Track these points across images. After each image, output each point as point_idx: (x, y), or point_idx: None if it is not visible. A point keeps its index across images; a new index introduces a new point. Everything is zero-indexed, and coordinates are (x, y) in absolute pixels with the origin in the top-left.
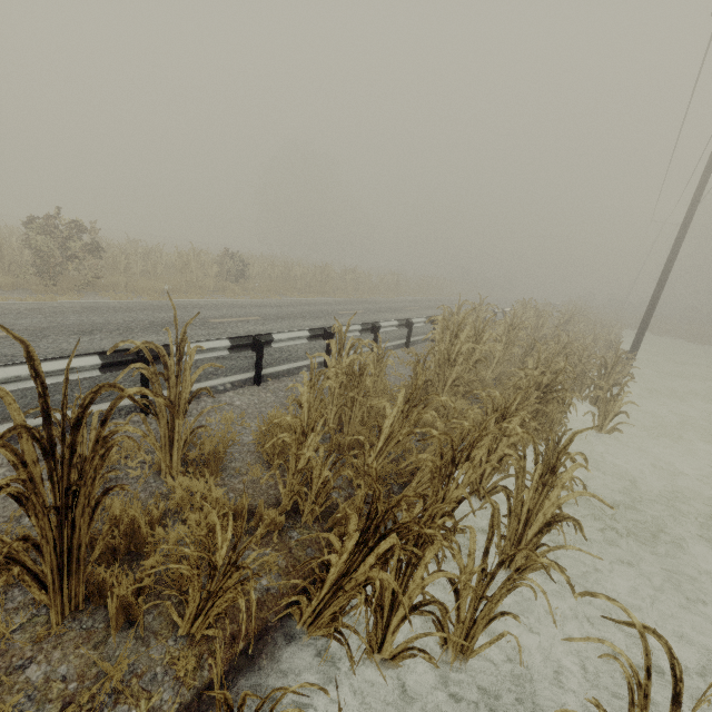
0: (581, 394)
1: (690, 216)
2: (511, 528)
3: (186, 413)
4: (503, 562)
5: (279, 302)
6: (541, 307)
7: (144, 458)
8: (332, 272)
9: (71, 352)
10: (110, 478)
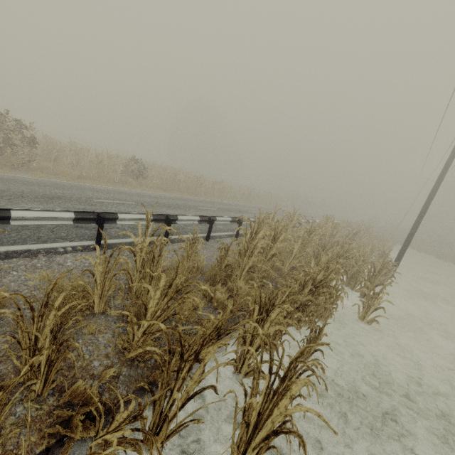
0: (355, 287)
1: (444, 172)
2: (243, 426)
3: None
4: None
5: (159, 195)
6: (341, 222)
7: None
8: (204, 181)
9: None
10: None
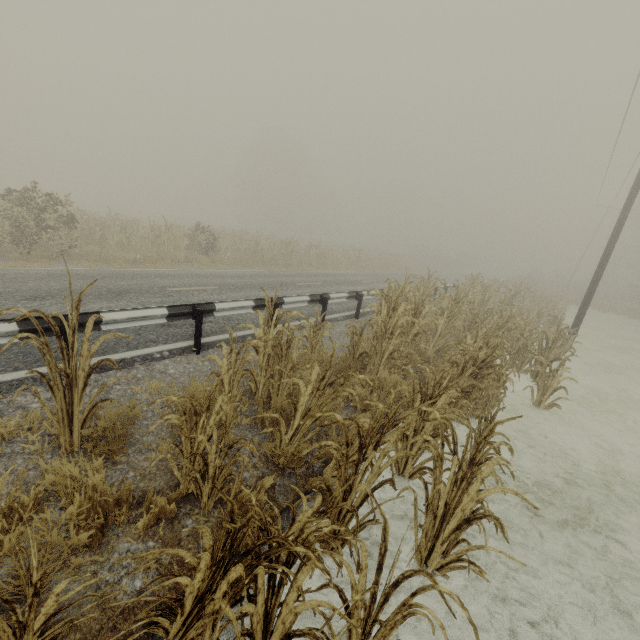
0: (522, 367)
1: (632, 198)
2: (428, 521)
3: (86, 385)
4: (397, 584)
5: (243, 273)
6: (490, 283)
7: (48, 431)
8: (296, 246)
9: (14, 316)
10: (4, 453)
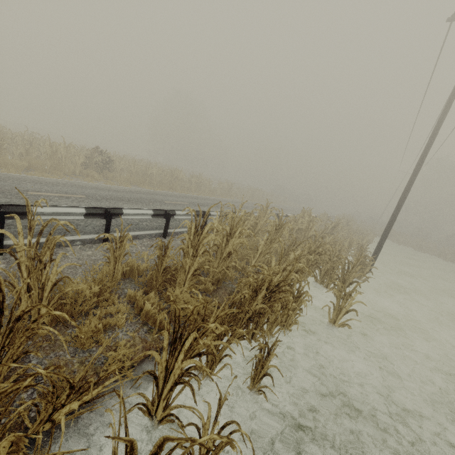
0: (329, 285)
1: (421, 161)
2: None
3: None
4: None
5: (123, 188)
6: (321, 216)
7: None
8: (179, 174)
9: None
10: None
